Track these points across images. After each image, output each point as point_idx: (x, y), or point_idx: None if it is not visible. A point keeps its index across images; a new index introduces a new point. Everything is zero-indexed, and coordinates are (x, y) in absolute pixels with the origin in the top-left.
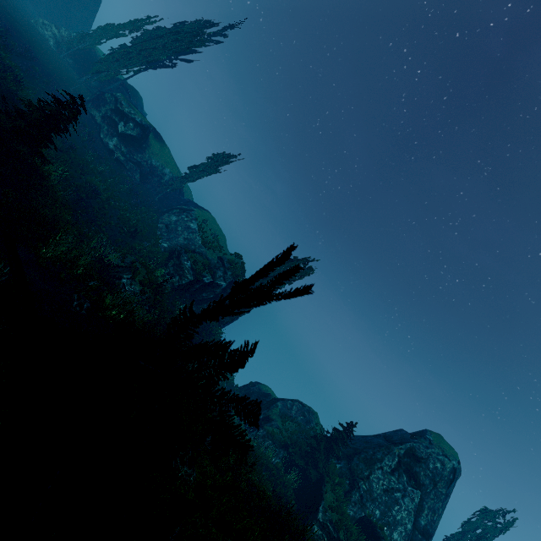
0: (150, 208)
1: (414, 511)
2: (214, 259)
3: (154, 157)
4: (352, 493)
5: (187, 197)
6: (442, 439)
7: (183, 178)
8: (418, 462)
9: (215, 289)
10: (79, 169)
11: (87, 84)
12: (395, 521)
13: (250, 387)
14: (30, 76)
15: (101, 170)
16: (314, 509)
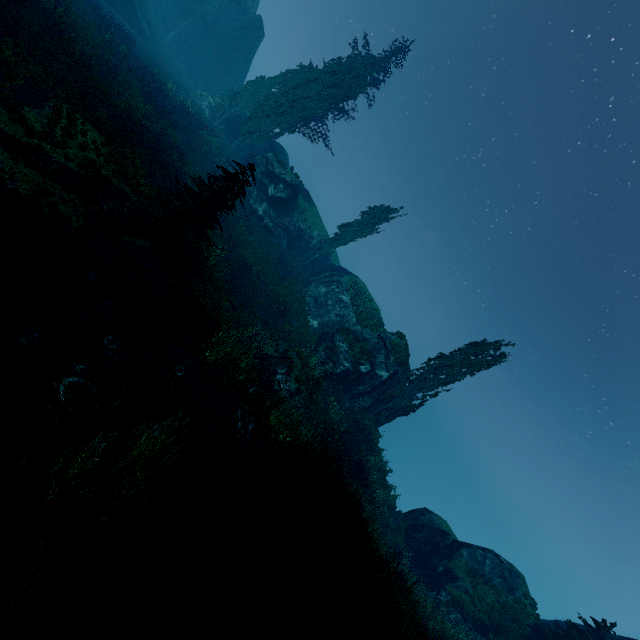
0: (297, 278)
1: None
2: (371, 340)
3: (302, 219)
4: None
5: (333, 261)
6: None
7: (333, 241)
8: None
9: (373, 380)
10: (231, 242)
11: (237, 149)
12: None
13: (418, 516)
14: (190, 149)
15: (251, 240)
16: None
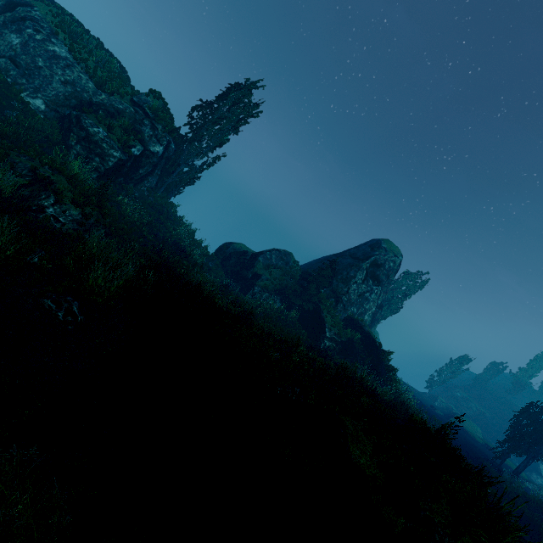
0: None
1: (377, 300)
2: (127, 110)
3: None
4: (338, 306)
5: None
6: (390, 243)
7: None
8: (379, 268)
9: (151, 159)
10: None
11: None
12: (365, 310)
13: (225, 251)
14: None
15: None
16: (322, 331)
